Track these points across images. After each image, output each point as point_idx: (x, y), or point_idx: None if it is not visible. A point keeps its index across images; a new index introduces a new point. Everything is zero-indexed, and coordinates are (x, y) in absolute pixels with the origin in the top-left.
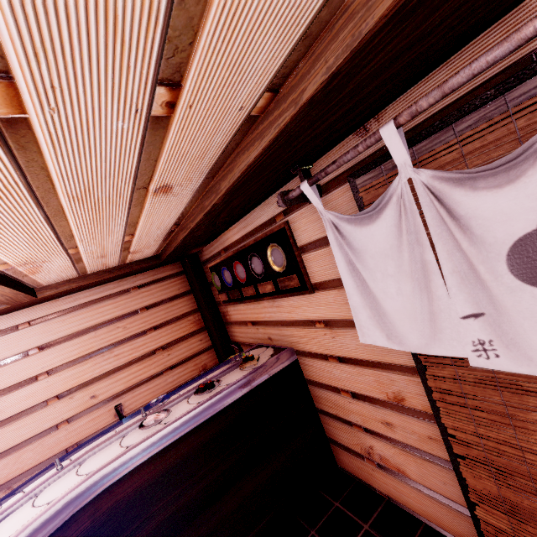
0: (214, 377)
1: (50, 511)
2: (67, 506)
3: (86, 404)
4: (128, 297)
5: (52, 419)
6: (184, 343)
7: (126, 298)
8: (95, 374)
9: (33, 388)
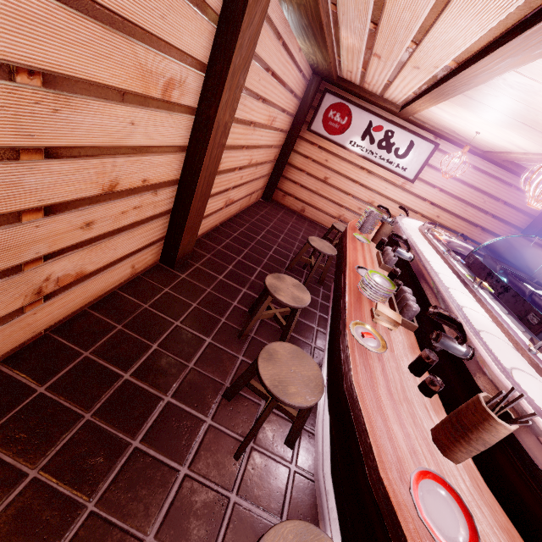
0: (521, 269)
1: (463, 247)
2: (464, 250)
3: (433, 216)
4: (506, 189)
5: (420, 209)
6: (492, 237)
7: (505, 188)
8: (450, 208)
9: (430, 190)
